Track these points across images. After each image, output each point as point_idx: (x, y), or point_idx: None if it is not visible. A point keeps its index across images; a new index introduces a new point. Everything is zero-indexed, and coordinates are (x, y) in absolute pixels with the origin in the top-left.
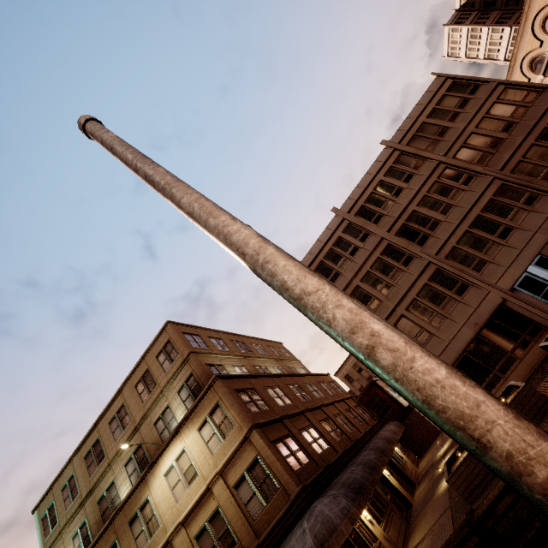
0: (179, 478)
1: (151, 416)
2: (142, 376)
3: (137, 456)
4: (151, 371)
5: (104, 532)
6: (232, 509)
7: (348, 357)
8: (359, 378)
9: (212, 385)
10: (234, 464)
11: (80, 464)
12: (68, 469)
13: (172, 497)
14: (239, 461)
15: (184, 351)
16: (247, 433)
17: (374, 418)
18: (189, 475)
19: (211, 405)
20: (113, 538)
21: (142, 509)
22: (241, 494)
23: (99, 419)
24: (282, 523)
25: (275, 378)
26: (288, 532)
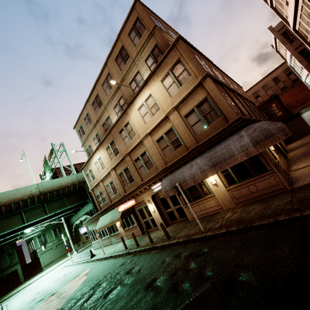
0: (147, 111)
1: (127, 79)
2: (119, 51)
3: (120, 103)
4: (125, 47)
5: (107, 135)
6: (181, 128)
7: (252, 87)
8: (254, 102)
9: (175, 45)
10: (186, 103)
11: (90, 108)
12: (85, 110)
13: (143, 121)
14: (190, 101)
15: (150, 25)
16: (201, 80)
17: (265, 119)
18: (154, 109)
19: (172, 62)
20: (112, 138)
21: (125, 127)
22: (189, 120)
23: (96, 83)
24: (218, 135)
25: (215, 67)
26: (221, 141)
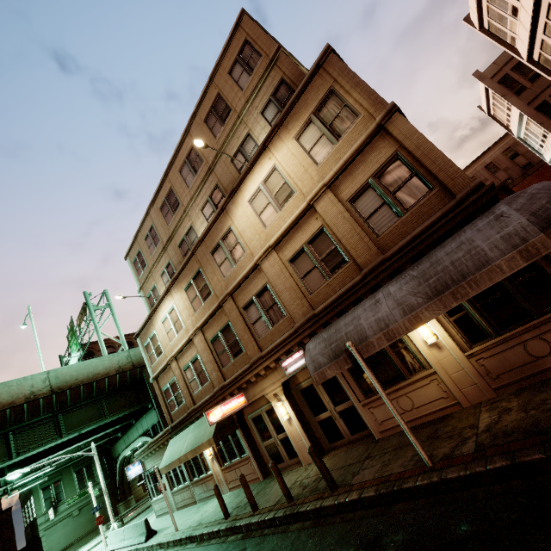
0: (268, 201)
1: (227, 152)
2: (212, 105)
3: (213, 199)
4: (222, 95)
5: (187, 262)
6: (344, 226)
7: None
8: None
9: (322, 65)
10: (351, 172)
11: (156, 215)
12: (147, 221)
13: (259, 223)
14: (361, 167)
15: (270, 49)
16: (382, 119)
17: None
18: (282, 196)
19: (317, 97)
20: (196, 267)
21: (224, 239)
22: (361, 207)
23: (169, 169)
24: (434, 229)
25: None
26: (441, 241)
